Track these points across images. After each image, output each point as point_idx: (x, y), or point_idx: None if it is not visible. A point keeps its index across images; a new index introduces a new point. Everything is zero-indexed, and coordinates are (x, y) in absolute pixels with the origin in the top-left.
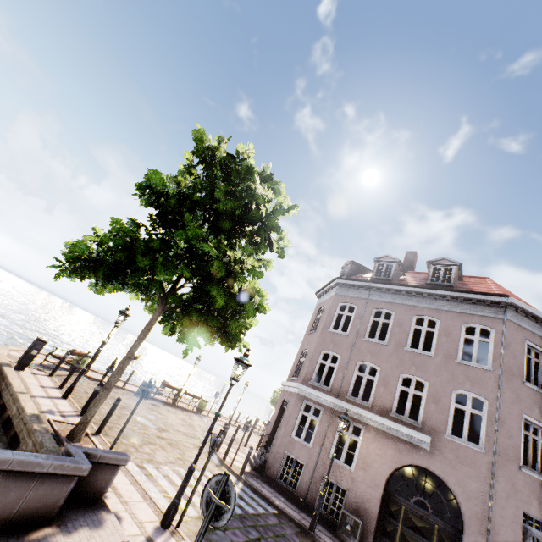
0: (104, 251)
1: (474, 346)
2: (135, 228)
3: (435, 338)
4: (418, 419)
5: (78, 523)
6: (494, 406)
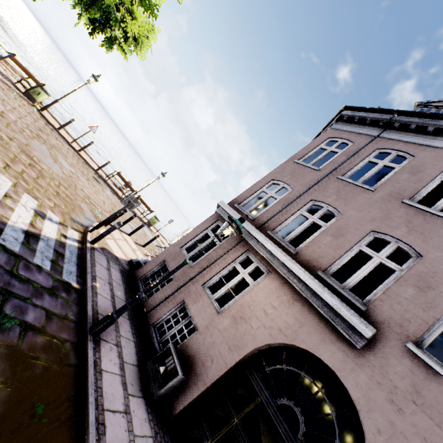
0: None
1: None
2: None
3: None
4: (366, 299)
5: None
6: None
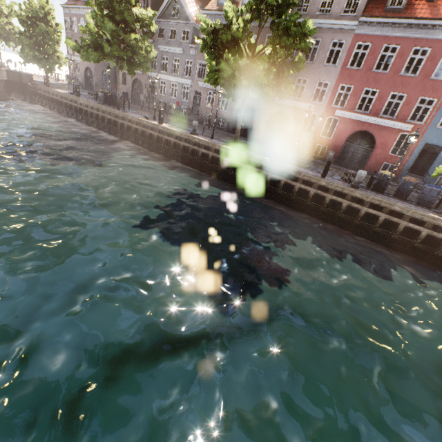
0: None
1: None
2: None
3: None
4: None
5: None
6: None
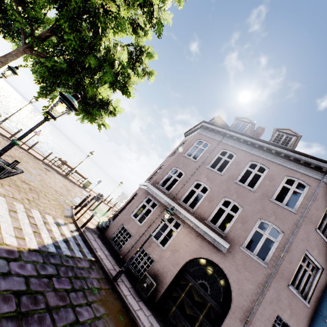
0: None
1: (289, 193)
2: None
3: (260, 180)
4: (225, 230)
5: None
6: (287, 238)
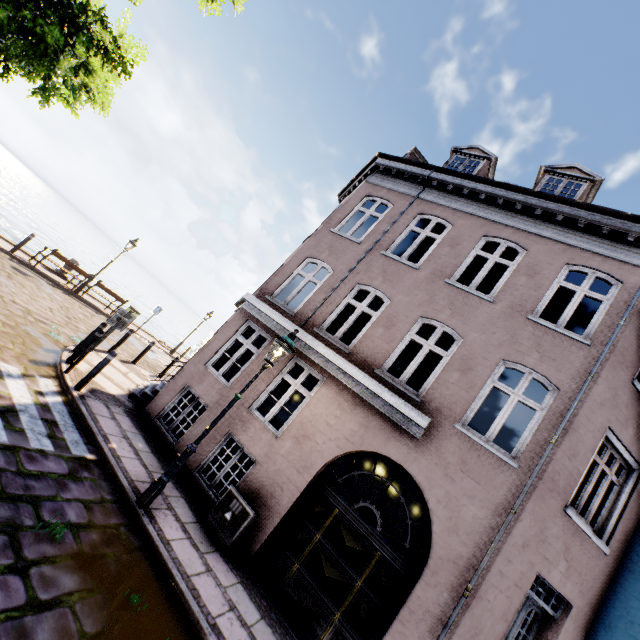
0: None
1: (572, 302)
2: None
3: (507, 276)
4: (421, 390)
5: None
6: (567, 401)
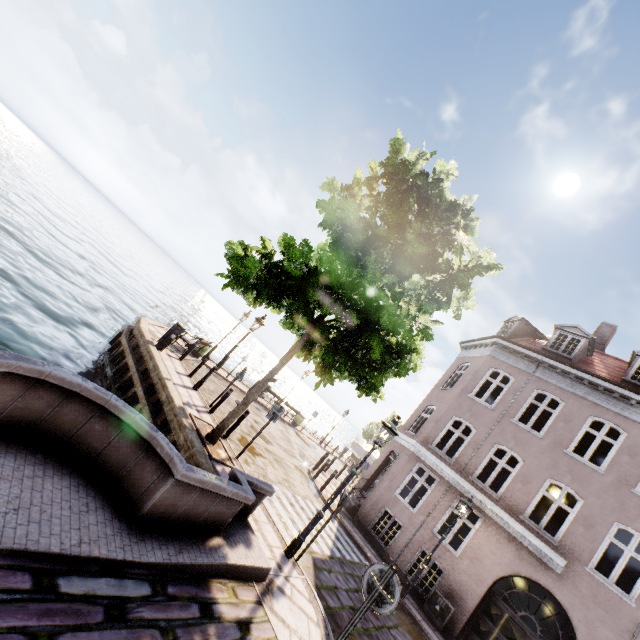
0: (268, 267)
1: None
2: (308, 253)
3: (613, 453)
4: (556, 536)
5: (236, 539)
6: None
